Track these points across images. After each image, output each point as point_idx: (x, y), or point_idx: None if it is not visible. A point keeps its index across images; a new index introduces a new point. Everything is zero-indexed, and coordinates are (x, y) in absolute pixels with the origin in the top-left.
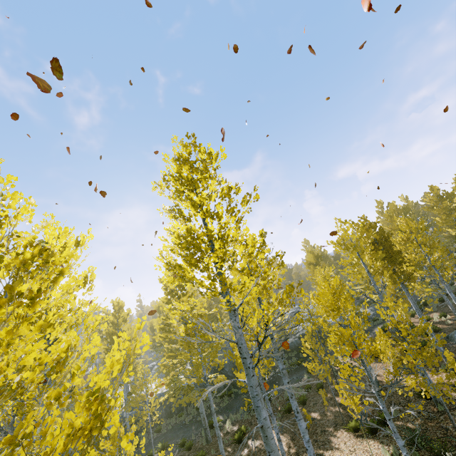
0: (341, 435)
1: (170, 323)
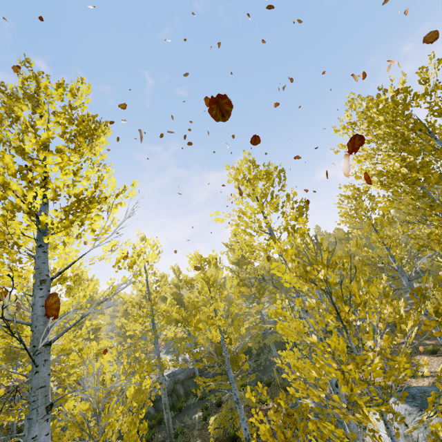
0: (420, 358)
1: (242, 280)
